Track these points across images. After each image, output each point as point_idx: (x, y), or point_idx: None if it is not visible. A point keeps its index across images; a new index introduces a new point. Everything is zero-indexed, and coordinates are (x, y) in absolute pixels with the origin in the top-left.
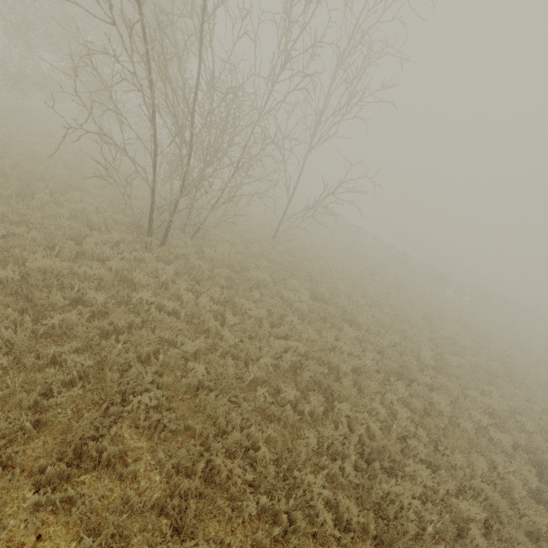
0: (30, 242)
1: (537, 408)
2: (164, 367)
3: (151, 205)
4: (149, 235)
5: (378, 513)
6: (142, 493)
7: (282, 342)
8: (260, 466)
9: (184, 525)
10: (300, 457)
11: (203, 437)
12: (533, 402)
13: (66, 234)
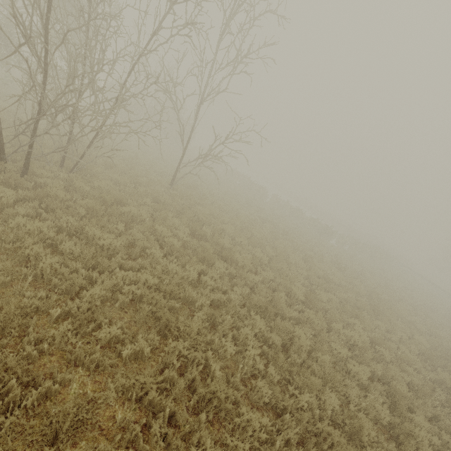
0: None
1: (395, 339)
2: None
3: None
4: (2, 160)
5: None
6: None
7: (130, 274)
8: None
9: None
10: (66, 422)
11: None
12: (393, 332)
13: None
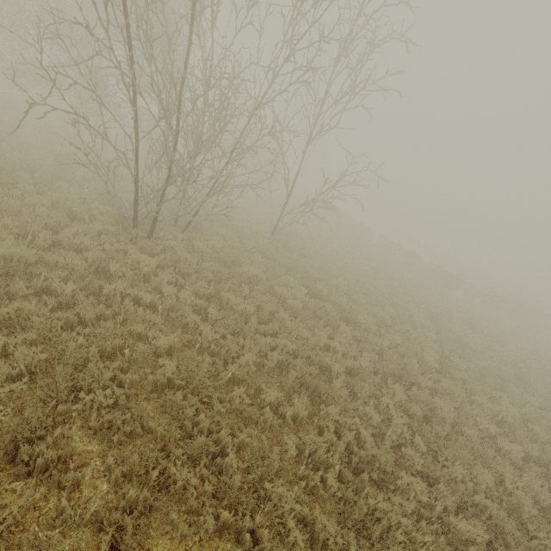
0: (2, 230)
1: None
2: (133, 363)
3: (135, 195)
4: (134, 226)
5: (361, 532)
6: (83, 504)
7: (269, 340)
8: (224, 475)
9: (125, 543)
10: (272, 466)
11: (165, 440)
12: (548, 409)
13: (41, 222)
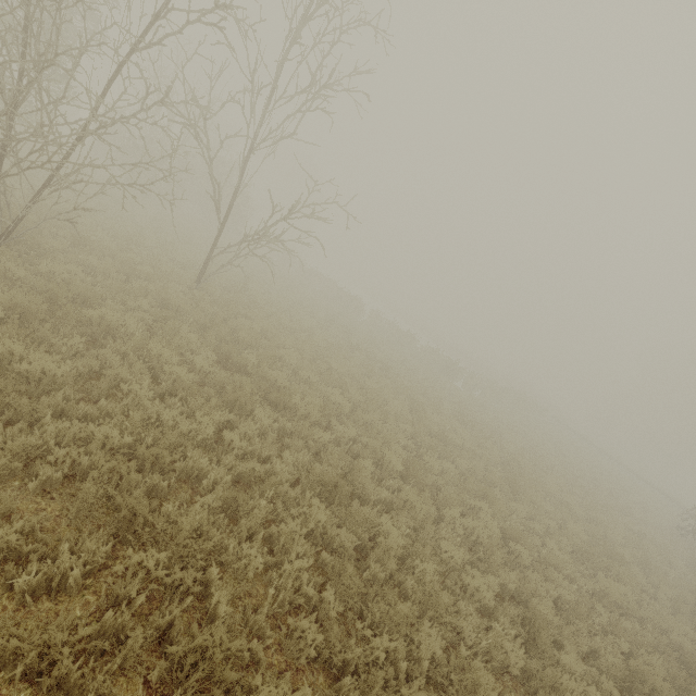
0: None
1: (540, 529)
2: None
3: None
4: None
5: None
6: None
7: (75, 428)
8: None
9: None
10: None
11: None
12: (538, 520)
13: None
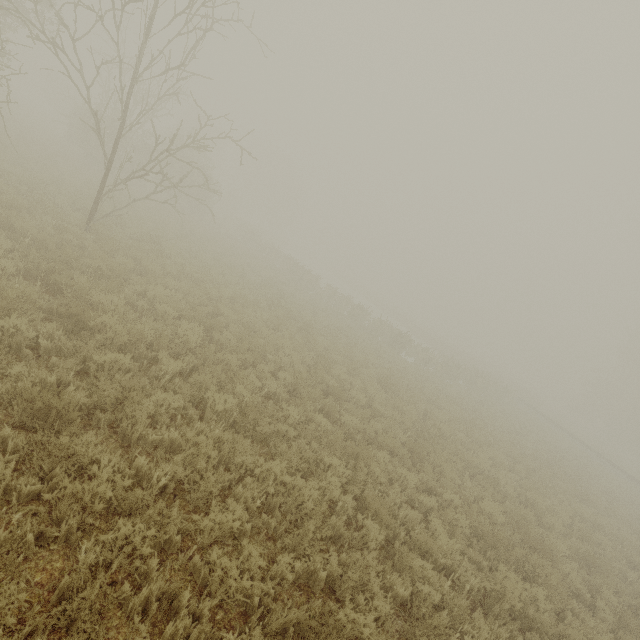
0: None
1: (430, 503)
2: None
3: None
4: None
5: None
6: None
7: None
8: None
9: None
10: None
11: None
12: (439, 493)
13: None
